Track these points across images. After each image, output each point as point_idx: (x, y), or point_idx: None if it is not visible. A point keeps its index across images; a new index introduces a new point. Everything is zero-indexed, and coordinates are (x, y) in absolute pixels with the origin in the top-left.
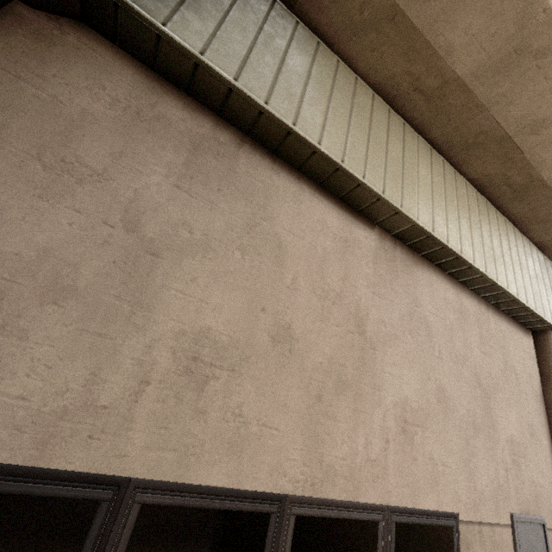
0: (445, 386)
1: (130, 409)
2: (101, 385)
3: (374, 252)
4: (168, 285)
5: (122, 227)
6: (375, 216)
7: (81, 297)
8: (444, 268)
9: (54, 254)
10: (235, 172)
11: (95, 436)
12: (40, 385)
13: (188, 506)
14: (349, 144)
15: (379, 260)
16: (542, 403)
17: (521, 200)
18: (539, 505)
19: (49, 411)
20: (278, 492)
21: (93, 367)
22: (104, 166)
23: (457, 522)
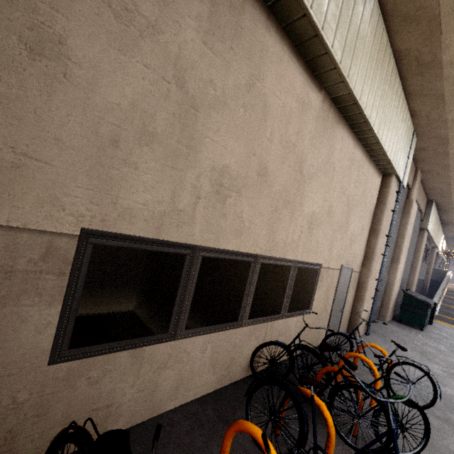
0: (332, 205)
1: (193, 212)
2: (178, 199)
3: (318, 112)
4: (205, 134)
5: (174, 83)
6: (326, 81)
7: (160, 142)
8: (353, 128)
9: (139, 105)
10: (242, 28)
11: (179, 226)
12: (150, 198)
13: (220, 258)
14: (329, 7)
15: (319, 120)
16: (372, 216)
17: (419, 75)
18: (353, 262)
19: (157, 212)
20: (255, 253)
21: (173, 188)
22: (155, 17)
23: (320, 267)
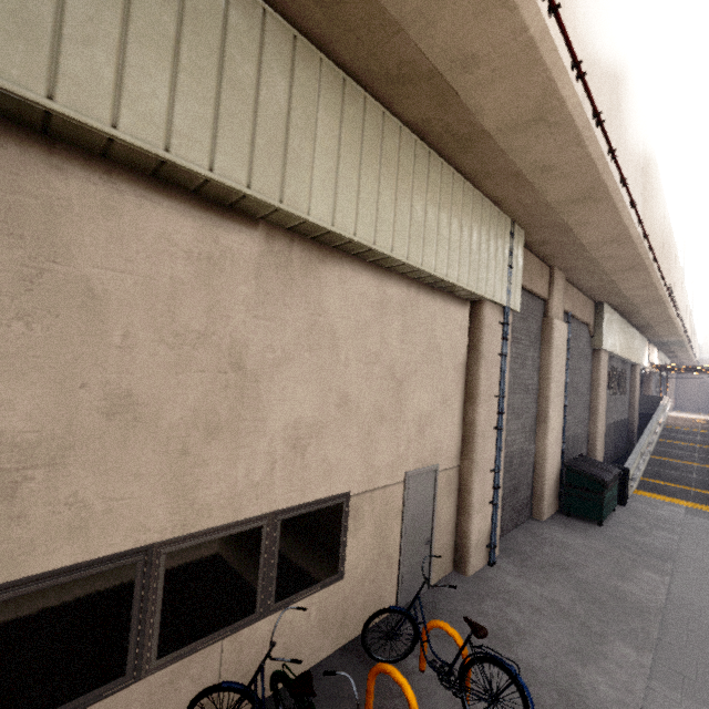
0: (350, 391)
1: None
2: None
3: (258, 261)
4: None
5: None
6: (253, 211)
7: None
8: (363, 257)
9: None
10: None
11: None
12: None
13: (31, 592)
14: (180, 110)
15: (265, 271)
16: (463, 371)
17: (467, 152)
18: (437, 457)
19: None
20: (142, 545)
21: None
22: None
23: (349, 497)
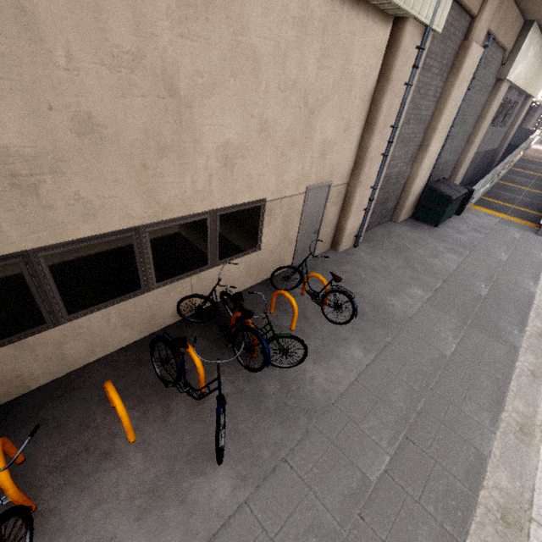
0: (268, 118)
1: None
2: None
3: None
4: None
5: None
6: None
7: None
8: None
9: None
10: None
11: None
12: None
13: (75, 249)
14: None
15: None
16: (369, 100)
17: None
18: (332, 176)
19: None
20: (132, 227)
21: None
22: None
23: (265, 202)
